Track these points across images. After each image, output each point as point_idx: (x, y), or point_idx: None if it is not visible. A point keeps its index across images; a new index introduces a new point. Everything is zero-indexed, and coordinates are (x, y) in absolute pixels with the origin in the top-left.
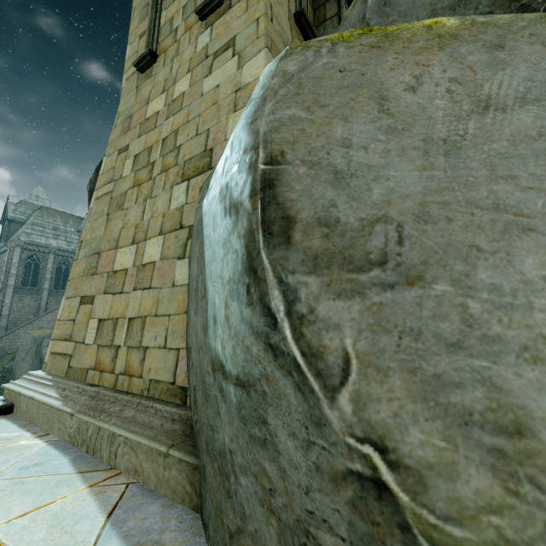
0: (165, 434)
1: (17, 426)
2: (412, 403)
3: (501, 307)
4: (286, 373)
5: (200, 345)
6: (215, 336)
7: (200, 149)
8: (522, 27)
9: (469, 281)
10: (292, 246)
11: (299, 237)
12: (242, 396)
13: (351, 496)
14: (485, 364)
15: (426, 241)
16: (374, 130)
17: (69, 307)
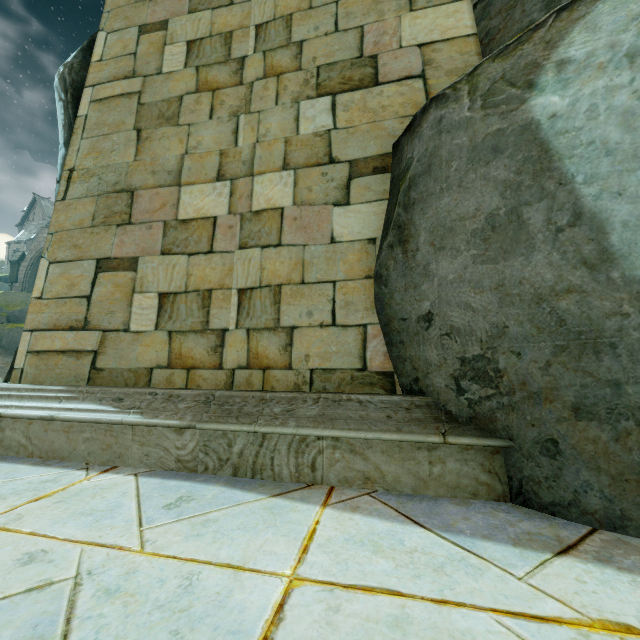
0: (417, 424)
1: (27, 465)
2: None
3: None
4: None
5: (549, 292)
6: None
7: (348, 53)
8: None
9: None
10: None
11: None
12: None
13: None
14: None
15: None
16: None
17: (66, 277)
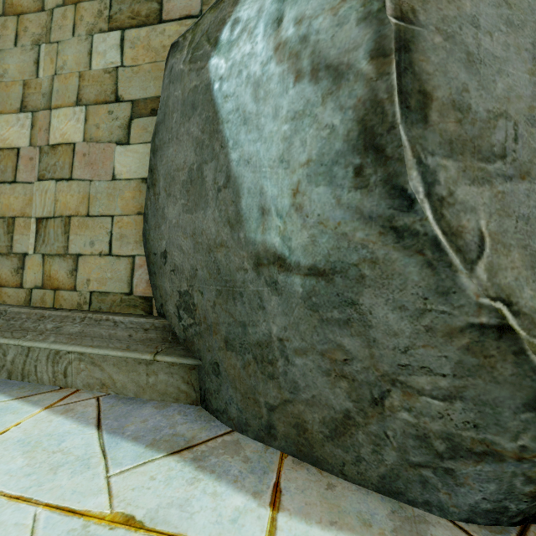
0: (143, 343)
1: None
2: (525, 271)
3: None
4: (413, 253)
5: (213, 244)
6: (264, 229)
7: None
8: None
9: None
10: (429, 126)
11: (435, 117)
12: (317, 284)
13: (466, 342)
14: None
15: (532, 142)
16: (497, 17)
17: None
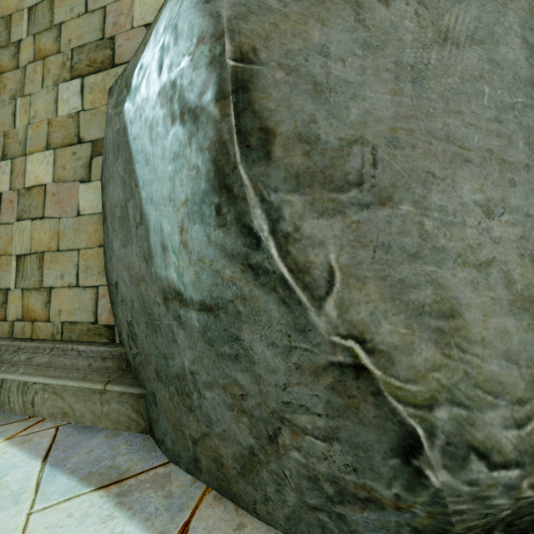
0: (98, 373)
1: None
2: (384, 304)
3: (446, 224)
4: (269, 290)
5: (138, 278)
6: (166, 265)
7: (94, 35)
8: None
9: (426, 203)
10: (272, 163)
11: (279, 153)
12: (208, 320)
13: (330, 381)
14: (434, 269)
15: (395, 165)
16: (351, 42)
17: None
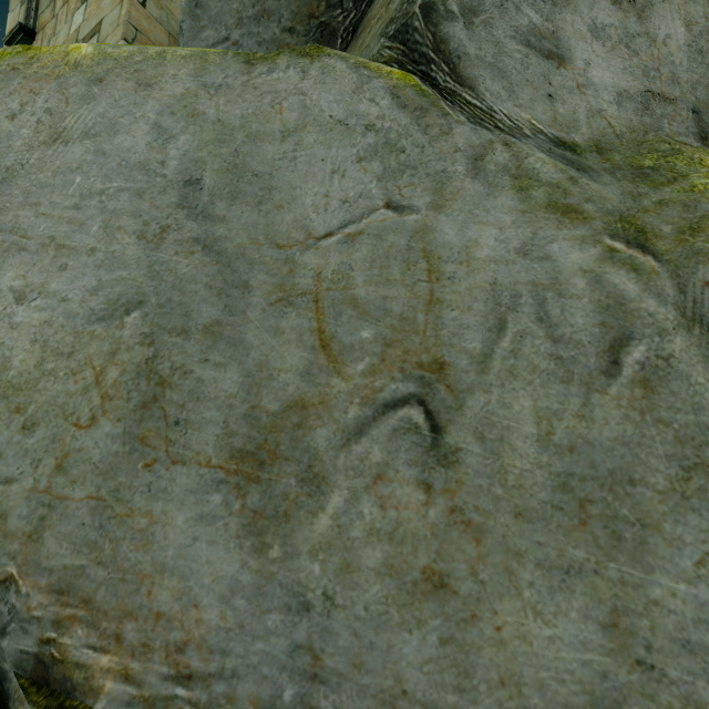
0: None
1: None
2: None
3: None
4: None
5: None
6: None
7: None
8: (135, 62)
9: None
10: None
11: None
12: None
13: None
14: None
15: None
16: None
17: None
